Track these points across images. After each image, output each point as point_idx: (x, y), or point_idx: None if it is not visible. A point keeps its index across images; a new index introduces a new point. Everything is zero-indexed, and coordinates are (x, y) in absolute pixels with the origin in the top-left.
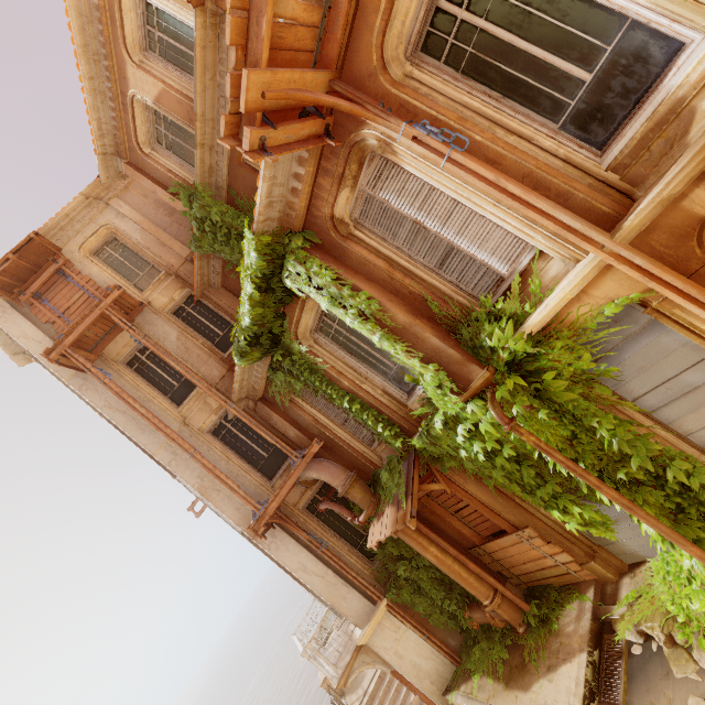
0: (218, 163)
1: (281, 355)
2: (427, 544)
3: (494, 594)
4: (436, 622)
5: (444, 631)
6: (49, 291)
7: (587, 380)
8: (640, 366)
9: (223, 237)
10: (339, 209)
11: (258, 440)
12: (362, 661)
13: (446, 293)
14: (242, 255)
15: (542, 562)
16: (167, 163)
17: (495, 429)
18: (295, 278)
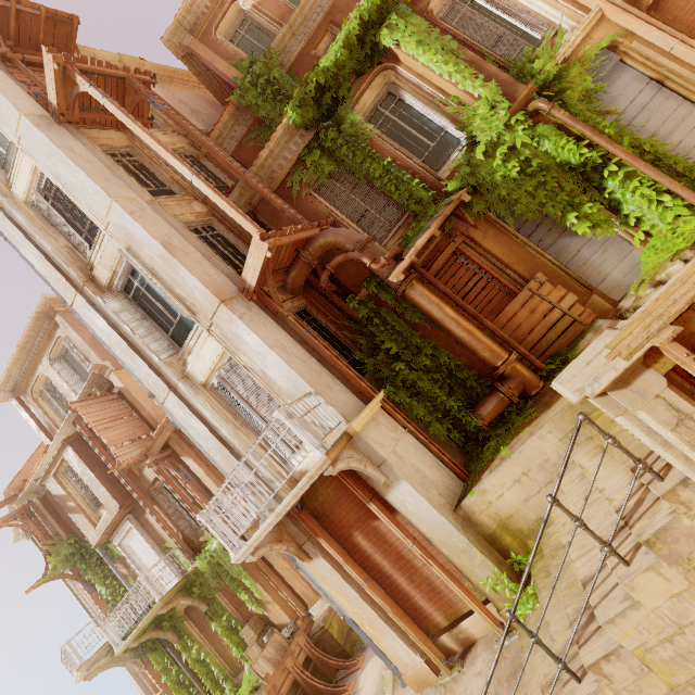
0: (292, 48)
1: (329, 127)
2: (445, 302)
3: (510, 352)
4: (437, 433)
5: (444, 449)
6: (40, 72)
7: (589, 98)
8: (614, 97)
9: (270, 95)
10: (433, 5)
11: (236, 255)
12: (352, 455)
13: (497, 58)
14: (280, 115)
15: (549, 319)
16: (236, 49)
17: (526, 146)
18: (393, 28)
